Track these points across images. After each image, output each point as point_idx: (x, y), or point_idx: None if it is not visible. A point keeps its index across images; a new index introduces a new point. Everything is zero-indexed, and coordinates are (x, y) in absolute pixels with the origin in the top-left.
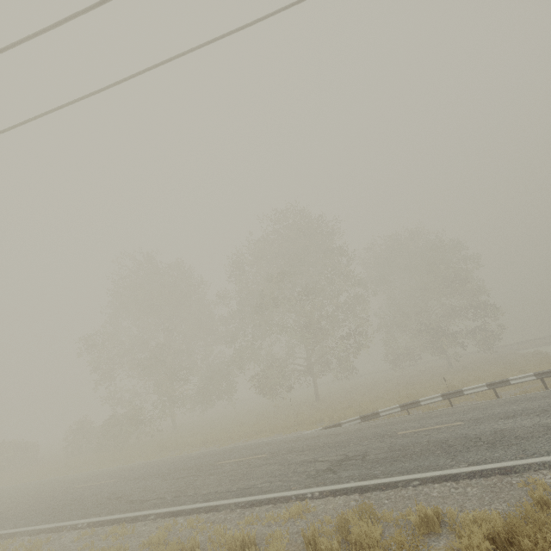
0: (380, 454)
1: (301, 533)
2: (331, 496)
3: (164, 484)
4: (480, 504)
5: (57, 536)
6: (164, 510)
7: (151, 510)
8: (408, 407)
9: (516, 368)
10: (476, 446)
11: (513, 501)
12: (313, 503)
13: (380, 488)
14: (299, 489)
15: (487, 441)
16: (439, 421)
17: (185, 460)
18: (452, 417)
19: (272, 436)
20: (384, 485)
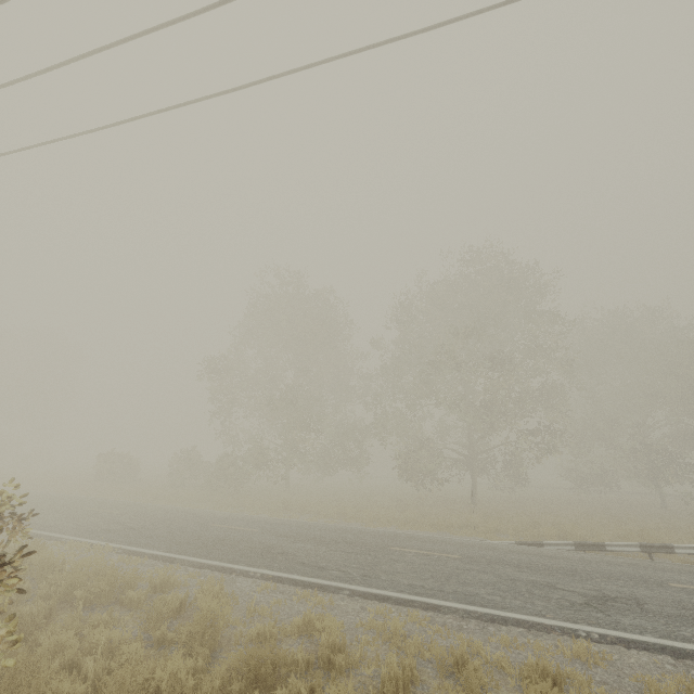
0: (665, 607)
1: (655, 693)
2: (620, 645)
3: (334, 554)
4: None
5: (228, 578)
6: (361, 588)
7: (341, 583)
8: (653, 550)
9: None
10: None
11: None
12: (596, 646)
13: None
14: (559, 620)
15: None
16: None
17: (336, 531)
18: None
19: (435, 532)
20: None
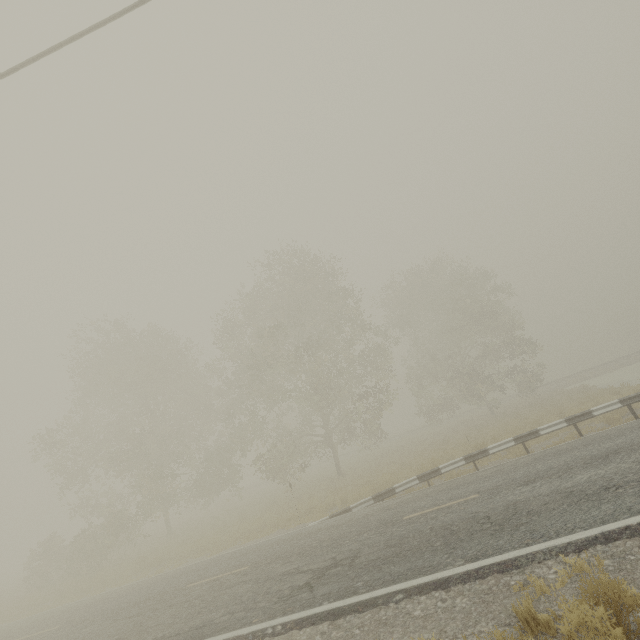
0: (372, 553)
1: None
2: (295, 629)
3: (110, 628)
4: (464, 626)
5: None
6: None
7: None
8: (427, 478)
9: (556, 411)
10: (481, 530)
11: (503, 616)
12: None
13: (356, 610)
14: (260, 622)
15: (496, 521)
16: (454, 495)
17: (156, 583)
18: (469, 488)
19: (274, 533)
20: (361, 605)
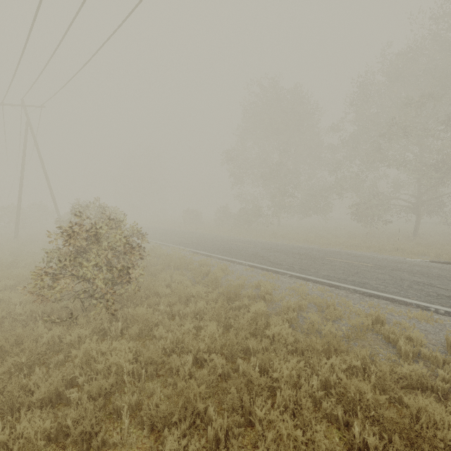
0: None
1: (445, 336)
2: None
3: (289, 259)
4: None
5: (232, 265)
6: (296, 274)
7: (286, 271)
8: None
9: None
10: None
11: None
12: (438, 316)
13: None
14: (419, 301)
15: None
16: None
17: (297, 248)
18: None
19: (368, 252)
20: None
